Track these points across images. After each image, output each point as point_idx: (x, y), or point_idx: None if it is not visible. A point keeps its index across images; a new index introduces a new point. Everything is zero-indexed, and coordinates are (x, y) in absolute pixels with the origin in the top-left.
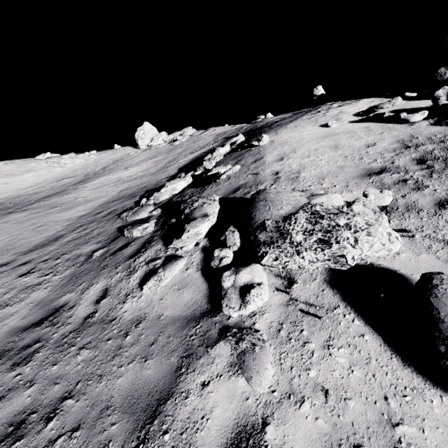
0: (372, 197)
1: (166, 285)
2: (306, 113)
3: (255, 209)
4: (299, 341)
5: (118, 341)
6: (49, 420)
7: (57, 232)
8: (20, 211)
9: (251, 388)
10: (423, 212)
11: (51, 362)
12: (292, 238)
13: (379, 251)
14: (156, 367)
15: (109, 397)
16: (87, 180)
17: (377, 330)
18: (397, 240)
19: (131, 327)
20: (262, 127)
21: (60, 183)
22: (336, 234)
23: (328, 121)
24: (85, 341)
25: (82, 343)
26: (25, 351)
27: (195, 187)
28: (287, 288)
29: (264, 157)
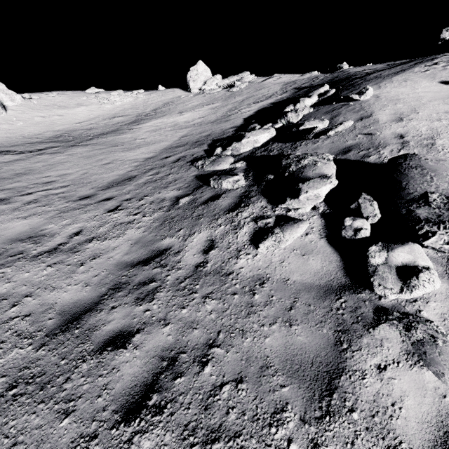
0: None
1: (285, 248)
2: (416, 64)
3: (405, 177)
4: None
5: (246, 297)
6: (203, 364)
7: (128, 171)
8: (81, 145)
9: (445, 385)
10: None
11: (177, 304)
12: None
13: None
14: (308, 336)
15: (263, 356)
16: (140, 121)
17: None
18: None
19: (255, 285)
20: (350, 78)
21: (112, 121)
22: None
23: None
24: (207, 291)
25: (204, 291)
26: (144, 288)
27: (282, 141)
28: None
29: (374, 115)
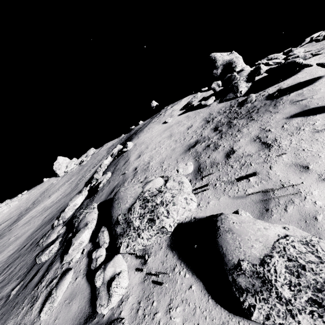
0: (181, 170)
1: (60, 303)
2: (154, 118)
3: (113, 208)
4: (150, 314)
5: None
6: None
7: None
8: None
9: None
10: (219, 165)
11: None
12: (133, 225)
13: (184, 213)
14: None
15: None
16: (20, 217)
17: (199, 277)
18: (192, 200)
19: None
20: (132, 134)
21: None
22: (156, 211)
23: (166, 119)
24: None
25: None
26: None
27: (89, 197)
28: (143, 265)
29: (130, 158)
